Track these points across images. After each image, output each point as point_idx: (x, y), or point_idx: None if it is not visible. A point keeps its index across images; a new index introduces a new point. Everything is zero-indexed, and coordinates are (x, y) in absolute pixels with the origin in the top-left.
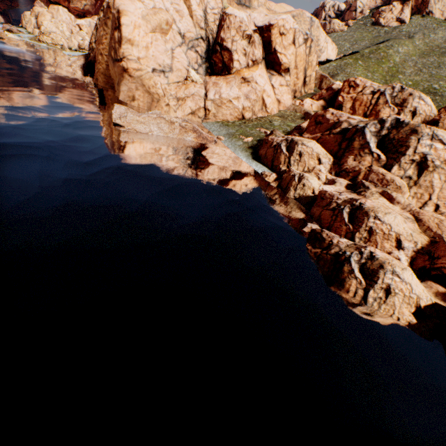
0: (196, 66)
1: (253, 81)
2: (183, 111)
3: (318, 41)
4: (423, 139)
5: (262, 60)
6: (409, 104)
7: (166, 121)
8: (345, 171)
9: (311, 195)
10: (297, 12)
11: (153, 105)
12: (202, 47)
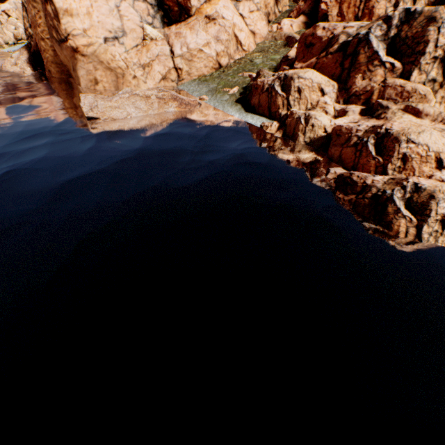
0: (149, 19)
1: (219, 17)
2: (153, 79)
3: None
4: (444, 27)
5: None
6: None
7: (141, 97)
8: (355, 96)
9: (324, 135)
10: None
11: (120, 82)
12: None
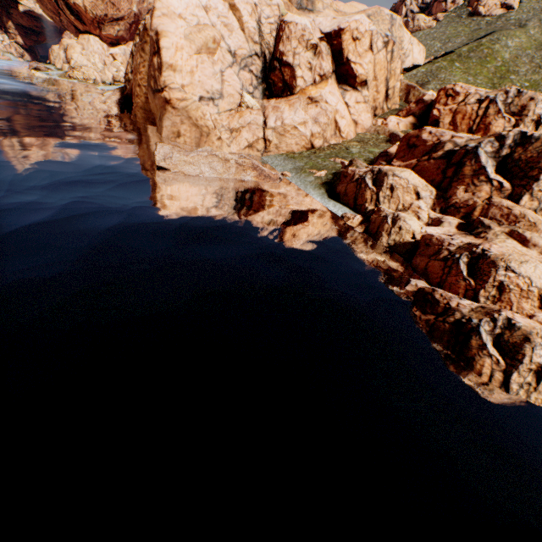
0: (250, 89)
1: (322, 101)
2: (238, 145)
3: (401, 43)
4: None
5: (332, 74)
6: (530, 111)
7: (220, 159)
8: (454, 207)
9: (411, 241)
10: (373, 10)
11: (202, 140)
12: (257, 65)
